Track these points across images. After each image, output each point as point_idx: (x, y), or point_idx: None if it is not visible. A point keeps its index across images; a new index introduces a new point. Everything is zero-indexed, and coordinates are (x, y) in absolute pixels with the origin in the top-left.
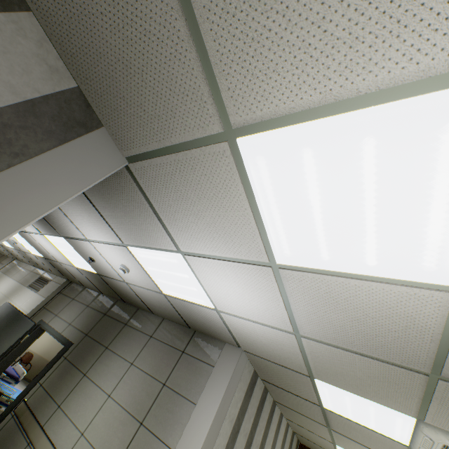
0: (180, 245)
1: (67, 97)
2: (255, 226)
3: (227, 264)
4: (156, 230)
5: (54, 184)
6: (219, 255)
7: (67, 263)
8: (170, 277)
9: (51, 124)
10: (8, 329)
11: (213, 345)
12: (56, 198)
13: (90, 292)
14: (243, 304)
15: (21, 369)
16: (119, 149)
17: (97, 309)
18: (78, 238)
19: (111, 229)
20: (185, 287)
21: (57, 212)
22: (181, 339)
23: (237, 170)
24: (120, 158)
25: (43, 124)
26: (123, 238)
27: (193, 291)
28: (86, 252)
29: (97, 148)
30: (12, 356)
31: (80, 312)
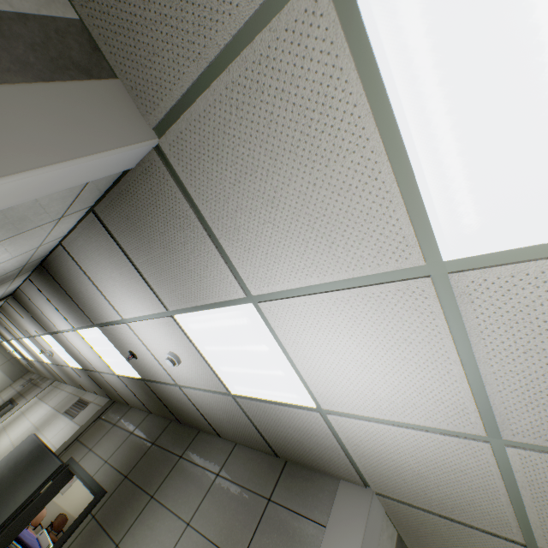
0: (250, 284)
1: (60, 28)
2: (389, 179)
3: (335, 297)
4: (210, 265)
5: (21, 136)
6: (318, 282)
7: (107, 370)
8: (239, 357)
9: (28, 54)
10: (27, 473)
11: (319, 485)
12: (23, 160)
13: (137, 413)
14: (370, 386)
15: (46, 539)
16: (143, 116)
17: (143, 436)
18: (113, 321)
19: (150, 289)
20: (264, 373)
21: (85, 283)
22: (264, 476)
23: (345, 40)
24: (145, 129)
25: (14, 50)
26: (166, 301)
27: (278, 378)
28: (125, 344)
29: (107, 105)
30: (27, 516)
31: (121, 443)
